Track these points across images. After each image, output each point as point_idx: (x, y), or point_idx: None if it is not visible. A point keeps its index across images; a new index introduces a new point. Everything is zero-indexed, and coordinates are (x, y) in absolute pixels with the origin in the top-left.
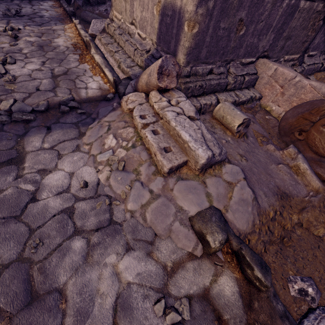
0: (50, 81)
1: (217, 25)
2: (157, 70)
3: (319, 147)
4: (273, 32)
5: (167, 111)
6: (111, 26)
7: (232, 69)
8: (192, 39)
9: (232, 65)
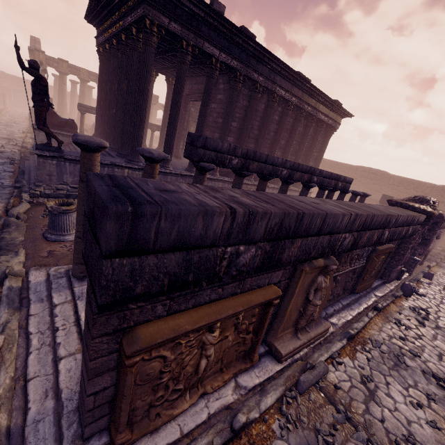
0: None
1: None
2: None
3: None
4: None
5: None
6: None
7: None
8: None
9: None
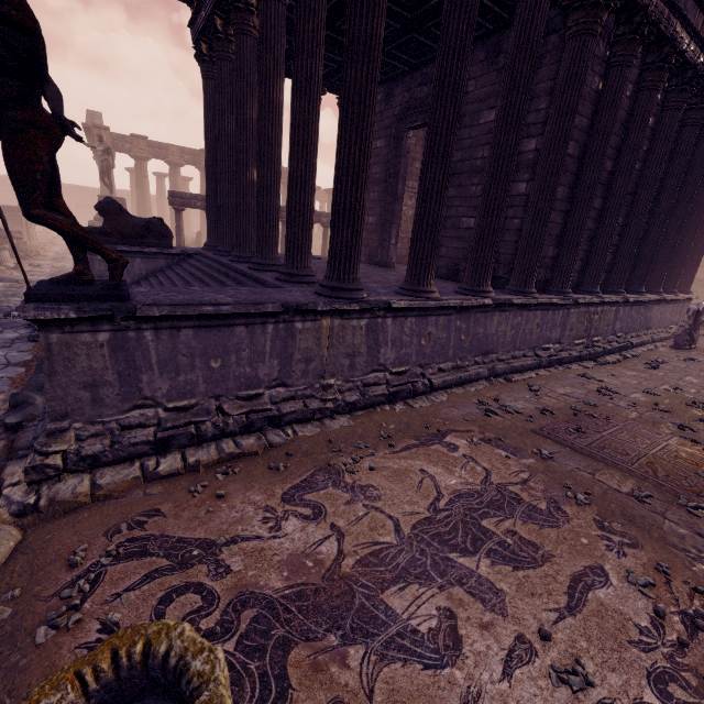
0: (24, 287)
1: None
2: None
3: None
4: None
5: None
6: None
7: None
8: None
9: None
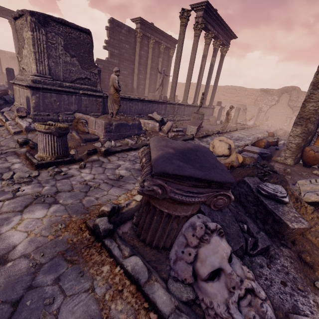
0: None
1: (44, 101)
2: (16, 110)
3: (81, 129)
4: (75, 105)
5: (19, 120)
6: (13, 107)
7: (61, 115)
8: (33, 104)
9: (61, 114)
